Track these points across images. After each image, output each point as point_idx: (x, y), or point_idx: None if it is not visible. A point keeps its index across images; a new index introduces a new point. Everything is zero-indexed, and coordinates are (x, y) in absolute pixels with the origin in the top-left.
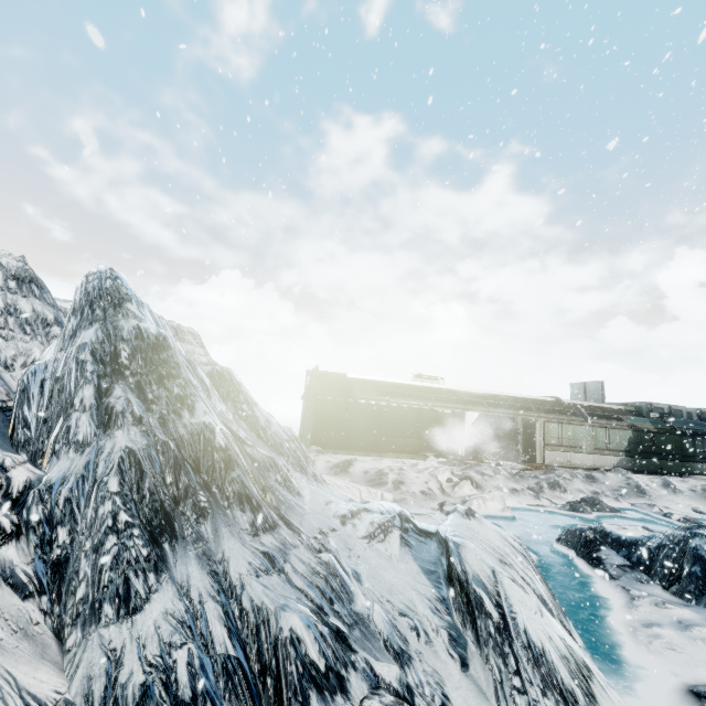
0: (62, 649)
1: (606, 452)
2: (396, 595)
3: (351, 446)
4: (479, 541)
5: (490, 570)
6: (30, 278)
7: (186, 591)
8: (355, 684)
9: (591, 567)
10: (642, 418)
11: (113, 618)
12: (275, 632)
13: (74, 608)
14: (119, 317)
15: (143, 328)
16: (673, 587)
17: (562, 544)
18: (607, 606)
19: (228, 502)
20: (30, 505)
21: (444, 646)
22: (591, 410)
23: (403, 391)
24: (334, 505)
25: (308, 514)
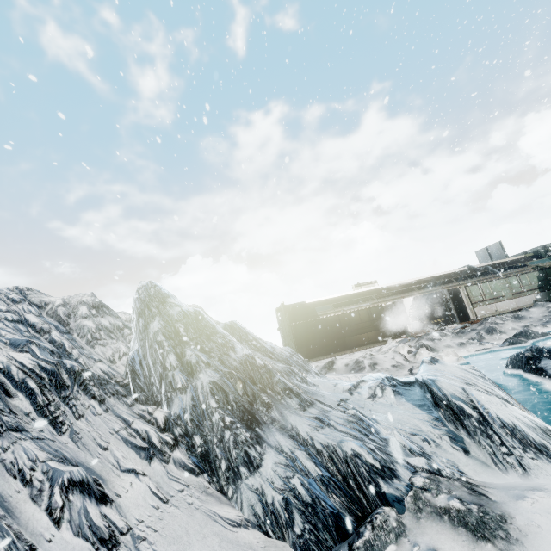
0: (227, 498)
1: (523, 294)
2: (404, 425)
3: (327, 351)
4: (446, 375)
5: (461, 389)
6: (101, 304)
7: (281, 449)
8: (402, 471)
9: (537, 376)
10: (542, 259)
11: (248, 474)
12: (343, 455)
13: (223, 475)
14: (167, 308)
15: (185, 310)
16: None
17: (510, 368)
18: None
19: (280, 396)
20: (172, 429)
21: (448, 445)
22: (499, 266)
23: (350, 299)
24: (340, 385)
25: (326, 395)
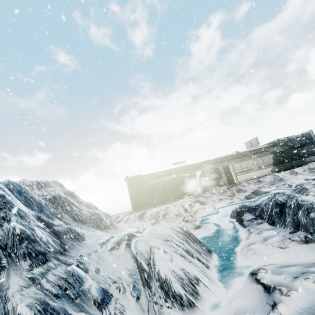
0: None
1: (264, 167)
2: (115, 273)
3: (150, 205)
4: (155, 234)
5: (149, 248)
6: None
7: None
8: None
9: (239, 224)
10: (276, 147)
11: None
12: None
13: None
14: None
15: None
16: (270, 221)
17: (231, 218)
18: (240, 241)
19: (18, 259)
20: None
21: (129, 292)
22: (253, 151)
23: (166, 173)
24: (100, 239)
25: (83, 248)
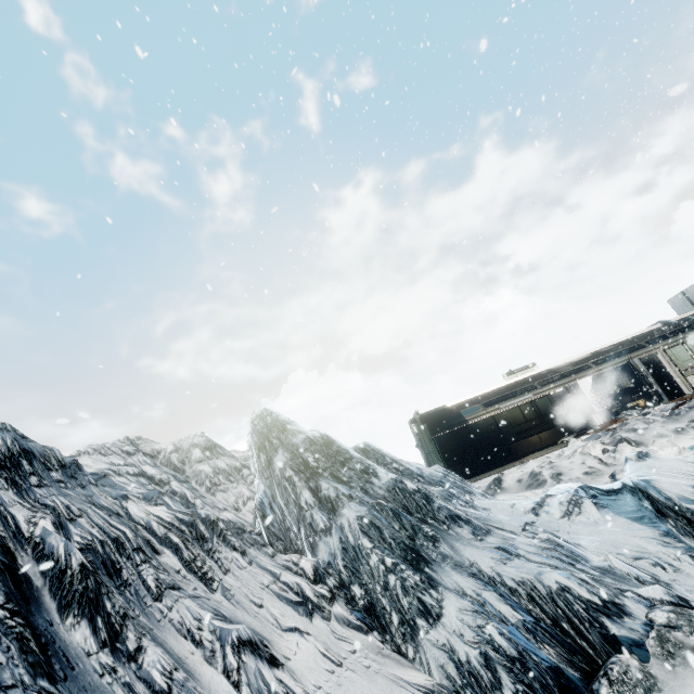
0: (408, 660)
1: None
2: (621, 547)
3: (488, 466)
4: (665, 473)
5: (690, 488)
6: (213, 444)
7: (463, 592)
8: (633, 606)
9: None
10: None
11: (427, 626)
12: (545, 591)
13: (398, 631)
14: (290, 437)
15: (311, 436)
16: None
17: None
18: None
19: (446, 525)
20: (324, 580)
21: (692, 567)
22: None
23: (505, 393)
24: (519, 505)
25: (503, 519)
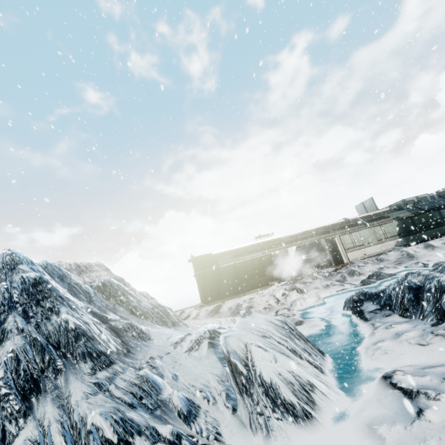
0: None
1: (386, 240)
2: (199, 380)
3: (225, 295)
4: (249, 329)
5: (244, 345)
6: None
7: (41, 422)
8: (139, 444)
9: (358, 318)
10: (402, 211)
11: None
12: (87, 429)
13: None
14: (14, 275)
15: (26, 276)
16: (402, 312)
17: (345, 310)
18: (361, 339)
19: (76, 360)
20: None
21: (222, 402)
22: (369, 218)
23: (246, 250)
24: (172, 338)
25: (152, 349)
